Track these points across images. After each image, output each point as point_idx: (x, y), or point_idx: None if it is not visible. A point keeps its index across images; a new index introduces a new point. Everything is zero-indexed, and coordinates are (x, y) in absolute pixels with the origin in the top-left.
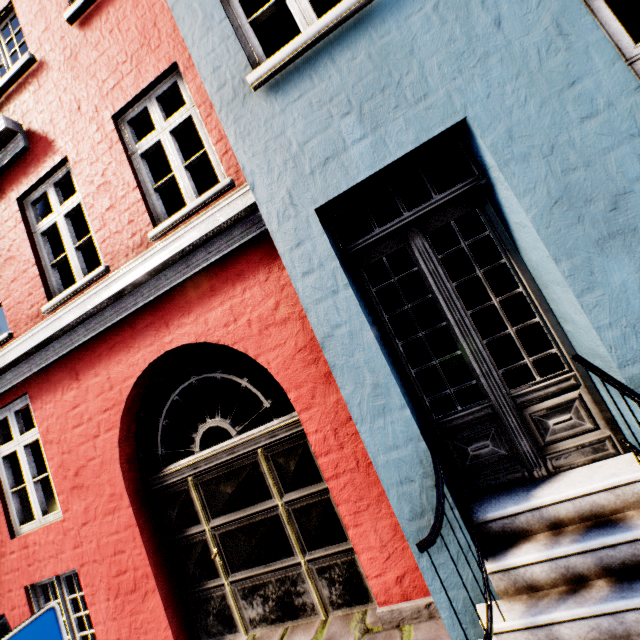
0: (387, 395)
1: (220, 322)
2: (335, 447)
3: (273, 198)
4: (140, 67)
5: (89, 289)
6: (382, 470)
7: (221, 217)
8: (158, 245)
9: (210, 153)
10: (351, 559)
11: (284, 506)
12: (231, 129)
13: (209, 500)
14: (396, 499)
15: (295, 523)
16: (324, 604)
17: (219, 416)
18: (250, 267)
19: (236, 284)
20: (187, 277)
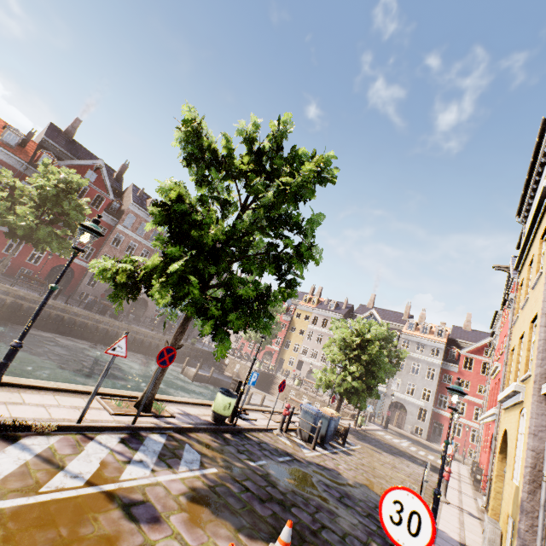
0: None
1: None
2: None
3: None
4: None
5: None
6: None
7: None
8: None
9: None
10: None
11: None
12: None
13: None
14: None
15: None
16: None
17: None
18: None
19: None
20: None
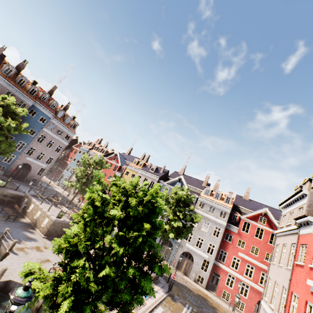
0: None
1: None
2: None
3: None
4: None
5: None
6: None
7: None
8: None
9: None
10: None
11: None
12: None
13: None
14: None
15: None
16: None
17: None
18: None
19: None
20: None
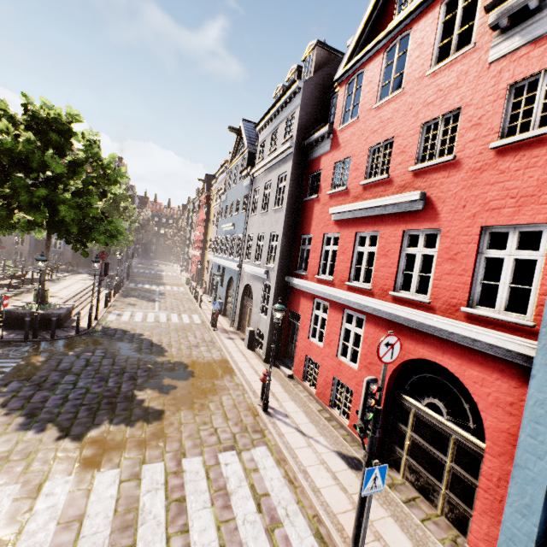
0: (530, 514)
1: (472, 378)
2: (494, 482)
3: (540, 392)
4: (521, 209)
5: (416, 311)
6: (504, 526)
7: (509, 345)
8: (463, 325)
9: (532, 292)
10: (467, 516)
11: (449, 465)
12: (542, 341)
13: (416, 425)
14: (502, 539)
15: (450, 476)
16: (442, 511)
17: (442, 404)
18: (509, 373)
19: (494, 372)
20: (468, 346)
